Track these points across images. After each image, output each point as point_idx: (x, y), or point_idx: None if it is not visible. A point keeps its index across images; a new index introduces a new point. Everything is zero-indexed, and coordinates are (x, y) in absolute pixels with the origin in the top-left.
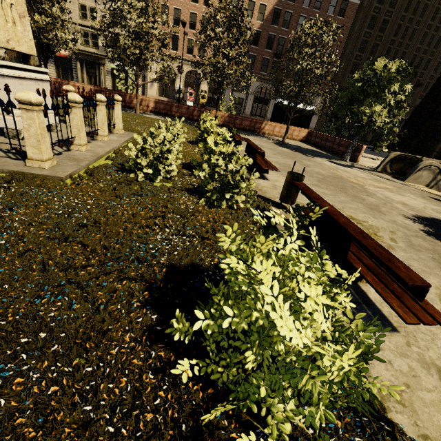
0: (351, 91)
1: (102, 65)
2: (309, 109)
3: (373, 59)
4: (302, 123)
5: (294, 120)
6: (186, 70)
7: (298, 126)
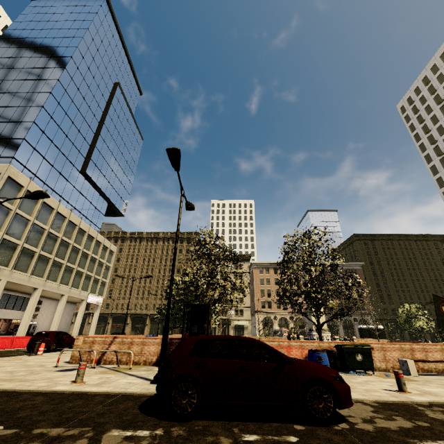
0: (402, 317)
1: (230, 324)
2: (380, 327)
3: (389, 290)
4: (381, 336)
5: (375, 335)
6: (278, 317)
7: (379, 338)
